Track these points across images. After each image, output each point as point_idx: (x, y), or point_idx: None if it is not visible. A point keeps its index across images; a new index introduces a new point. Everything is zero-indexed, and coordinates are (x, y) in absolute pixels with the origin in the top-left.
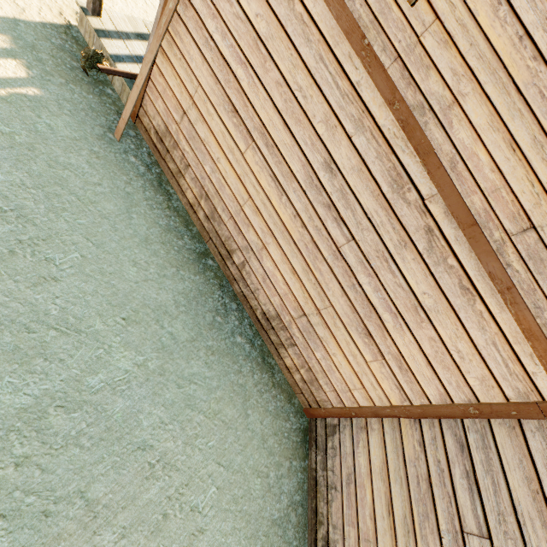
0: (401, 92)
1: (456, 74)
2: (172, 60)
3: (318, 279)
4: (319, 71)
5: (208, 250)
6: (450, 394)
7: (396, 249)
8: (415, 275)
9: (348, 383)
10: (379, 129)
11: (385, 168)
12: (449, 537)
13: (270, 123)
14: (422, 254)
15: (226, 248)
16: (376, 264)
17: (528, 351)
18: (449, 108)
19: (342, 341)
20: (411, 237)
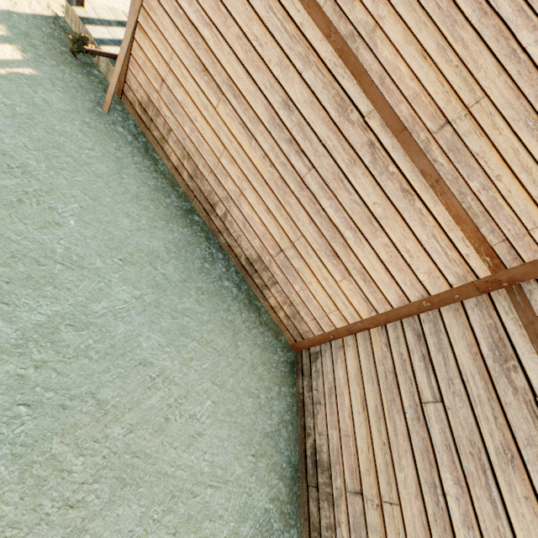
0: (335, 25)
1: (375, 1)
2: (148, 33)
3: (289, 213)
4: (270, 19)
5: (194, 208)
6: (407, 294)
7: (348, 168)
8: (366, 189)
9: (324, 308)
10: (322, 62)
11: (330, 96)
12: (411, 410)
13: (235, 75)
14: (369, 167)
15: (210, 202)
16: (334, 186)
17: (460, 236)
18: (373, 31)
19: (315, 268)
20: (358, 154)
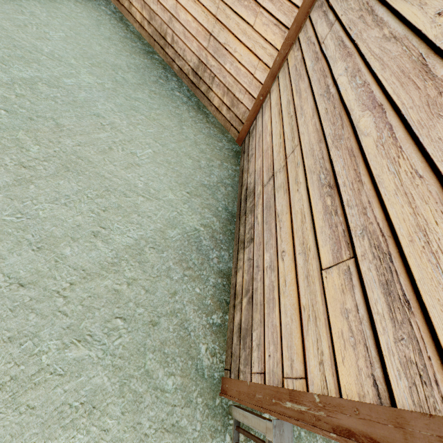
0: None
1: None
2: None
3: None
4: None
5: (156, 52)
6: None
7: None
8: None
9: (250, 70)
10: None
11: None
12: (313, 63)
13: None
14: None
15: (162, 36)
16: None
17: None
18: None
19: (235, 28)
20: None
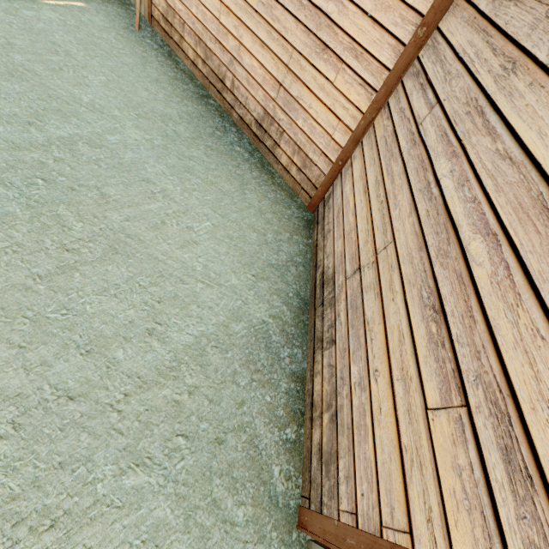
0: None
1: None
2: None
3: (278, 31)
4: None
5: (211, 96)
6: (401, 38)
7: None
8: None
9: (328, 130)
10: None
11: None
12: (408, 144)
13: None
14: None
15: (220, 79)
16: None
17: None
18: None
19: (310, 82)
20: None
